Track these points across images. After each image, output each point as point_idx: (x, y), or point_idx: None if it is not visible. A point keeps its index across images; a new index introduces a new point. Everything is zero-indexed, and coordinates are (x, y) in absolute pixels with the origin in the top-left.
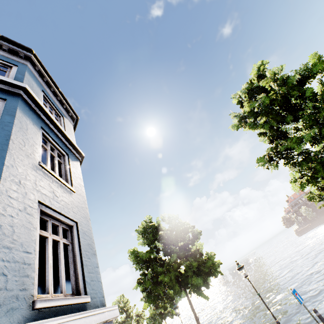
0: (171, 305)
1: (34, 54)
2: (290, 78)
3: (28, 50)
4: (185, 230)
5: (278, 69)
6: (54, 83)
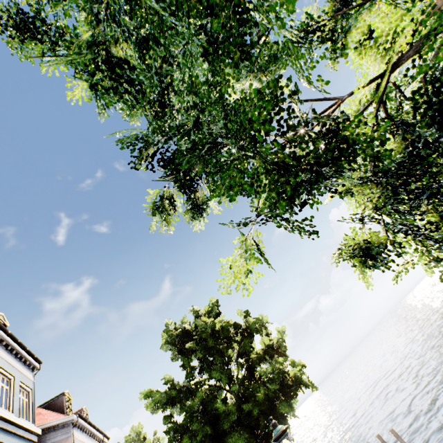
0: None
1: None
2: None
3: None
4: (222, 331)
5: None
6: None
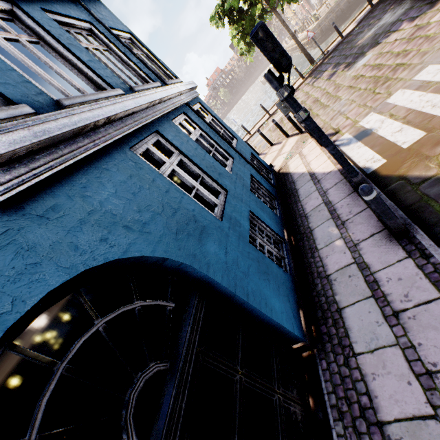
0: None
1: None
2: None
3: None
4: None
5: None
6: None
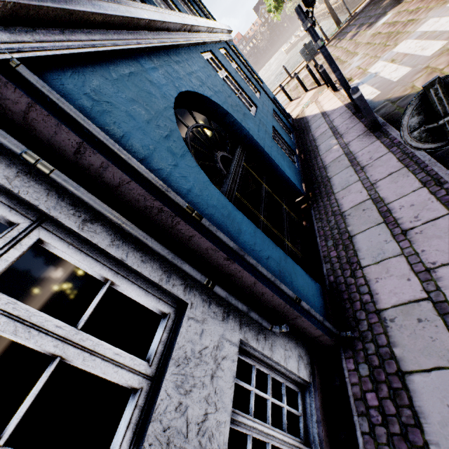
0: None
1: None
2: None
3: None
4: None
5: None
6: None
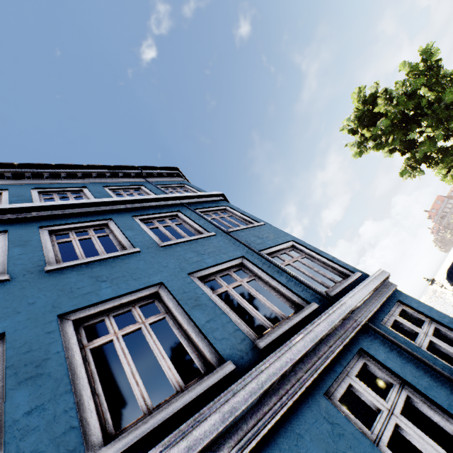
0: None
1: (179, 170)
2: (400, 97)
3: (175, 169)
4: None
5: (374, 87)
6: None
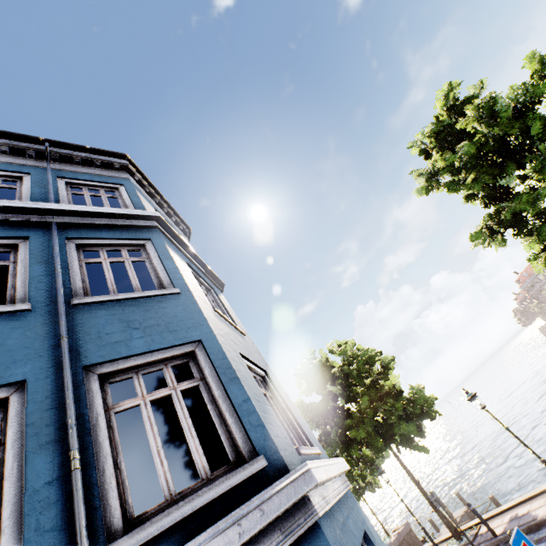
0: (372, 472)
1: (129, 160)
2: (503, 111)
3: (122, 157)
4: (369, 360)
5: (476, 87)
6: (156, 191)
